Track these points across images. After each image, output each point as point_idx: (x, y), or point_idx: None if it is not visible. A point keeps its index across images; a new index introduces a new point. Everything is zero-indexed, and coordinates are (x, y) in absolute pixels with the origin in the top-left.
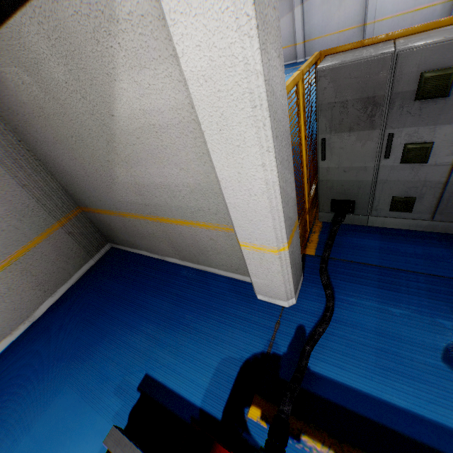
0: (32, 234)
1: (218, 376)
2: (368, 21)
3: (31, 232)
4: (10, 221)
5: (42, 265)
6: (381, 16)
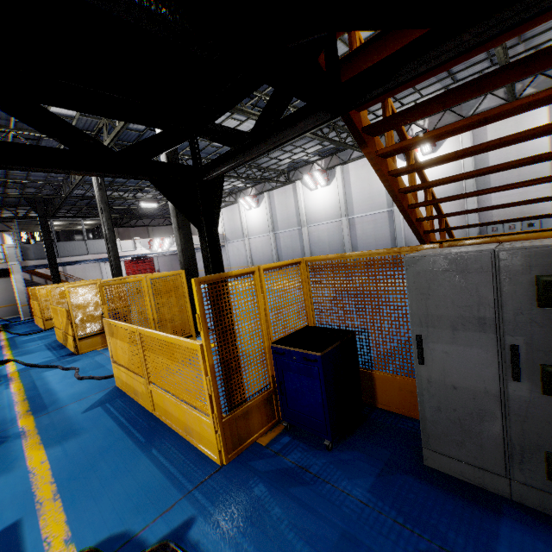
0: (6, 304)
1: (4, 324)
2: (229, 267)
3: (6, 304)
4: (4, 301)
5: (3, 311)
6: (232, 266)
